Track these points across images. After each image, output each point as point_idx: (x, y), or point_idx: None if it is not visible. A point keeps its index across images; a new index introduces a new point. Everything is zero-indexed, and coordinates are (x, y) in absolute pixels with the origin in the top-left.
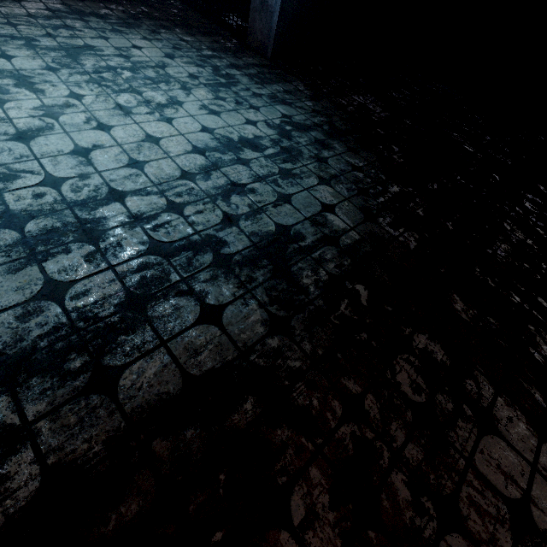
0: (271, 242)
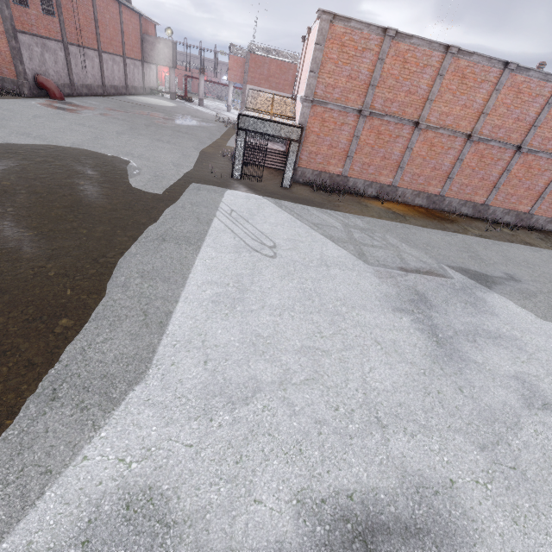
0: None
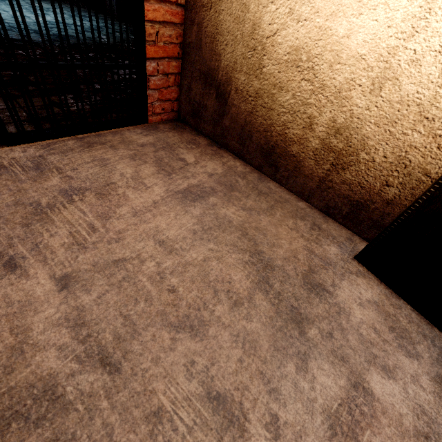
0: (63, 35)
